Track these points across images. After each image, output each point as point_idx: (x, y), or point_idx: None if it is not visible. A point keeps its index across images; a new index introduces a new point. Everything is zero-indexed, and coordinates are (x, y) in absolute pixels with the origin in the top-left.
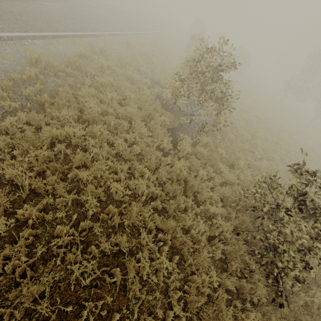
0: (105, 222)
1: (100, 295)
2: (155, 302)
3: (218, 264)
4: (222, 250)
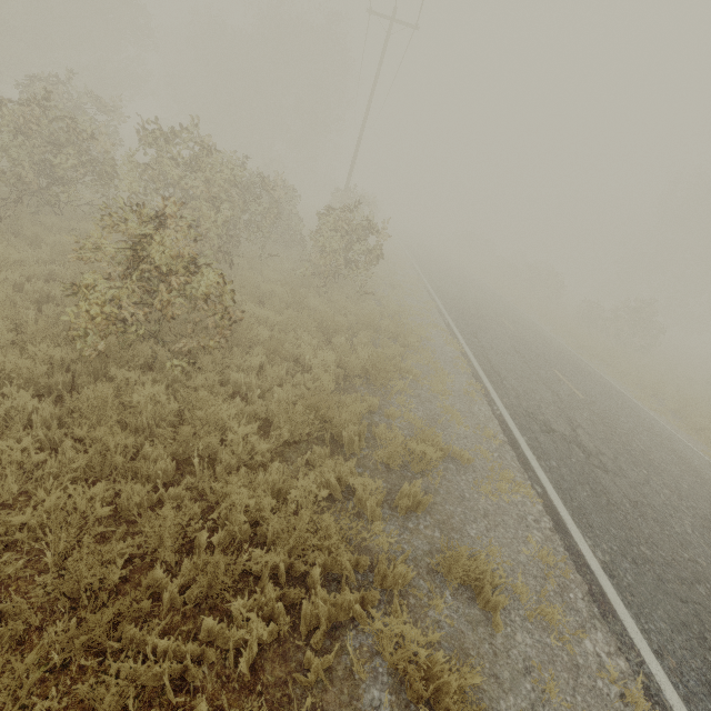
0: None
1: None
2: None
3: None
4: None
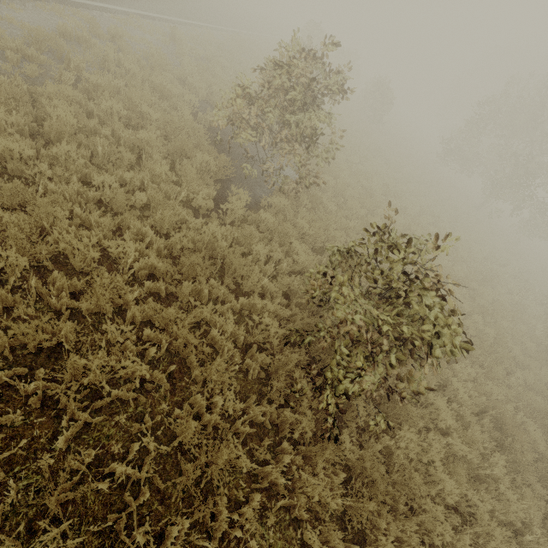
0: (45, 303)
1: (1, 412)
2: (115, 431)
3: (253, 387)
4: (268, 367)
